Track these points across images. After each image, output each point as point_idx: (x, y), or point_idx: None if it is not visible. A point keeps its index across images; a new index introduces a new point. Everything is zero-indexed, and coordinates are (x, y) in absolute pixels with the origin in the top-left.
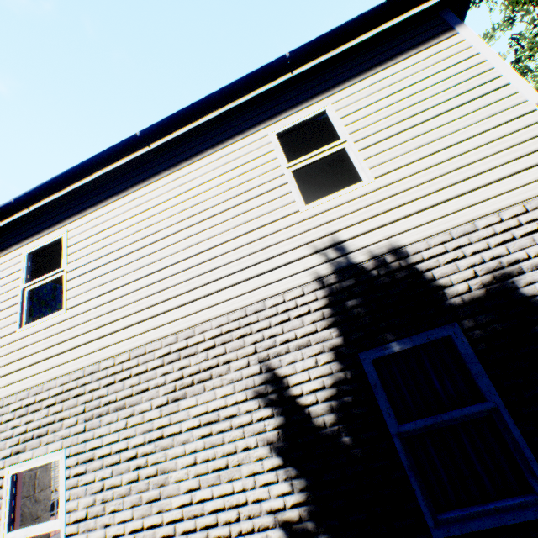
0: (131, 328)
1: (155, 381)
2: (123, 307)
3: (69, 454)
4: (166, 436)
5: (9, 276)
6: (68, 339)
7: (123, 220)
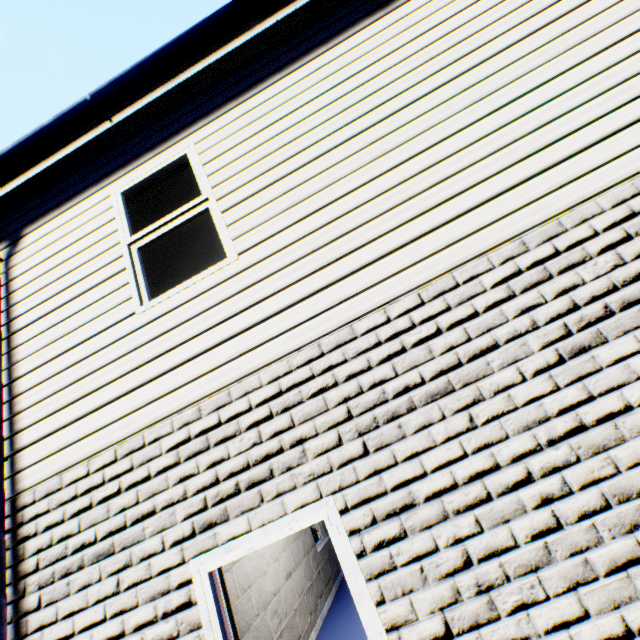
0: (400, 252)
1: (507, 327)
2: (366, 223)
3: (343, 506)
4: (590, 424)
5: (92, 233)
6: (258, 300)
7: (306, 102)
